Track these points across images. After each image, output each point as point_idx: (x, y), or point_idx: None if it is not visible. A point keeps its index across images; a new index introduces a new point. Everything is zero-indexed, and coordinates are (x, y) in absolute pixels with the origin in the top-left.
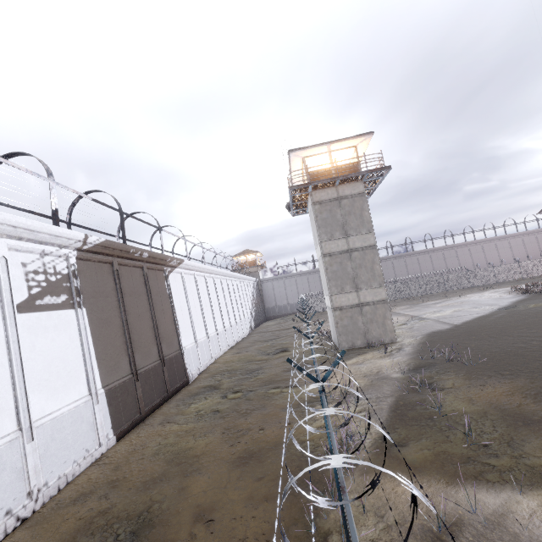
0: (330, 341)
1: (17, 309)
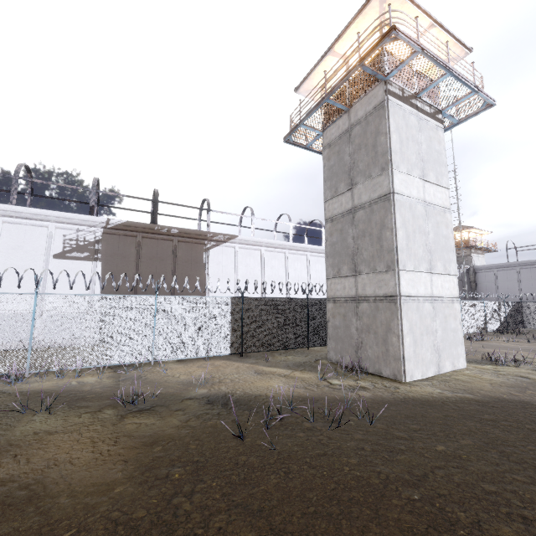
0: None
1: (54, 257)
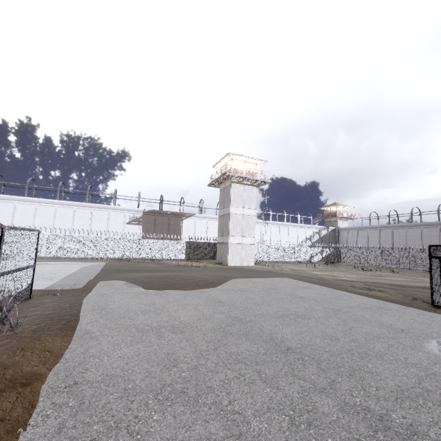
0: None
1: (126, 223)
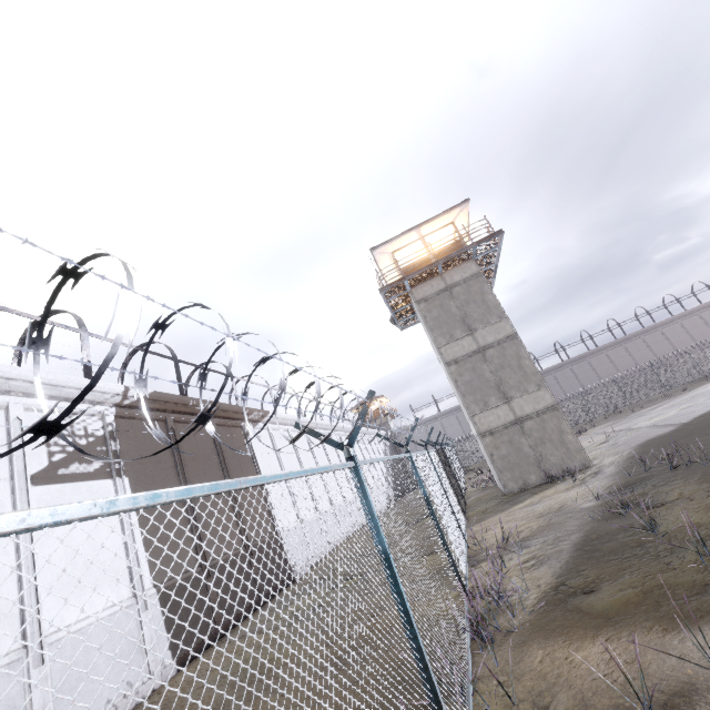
0: (495, 488)
1: (32, 481)
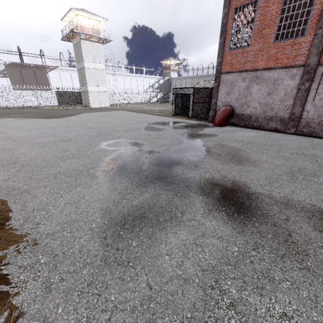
0: None
1: None
